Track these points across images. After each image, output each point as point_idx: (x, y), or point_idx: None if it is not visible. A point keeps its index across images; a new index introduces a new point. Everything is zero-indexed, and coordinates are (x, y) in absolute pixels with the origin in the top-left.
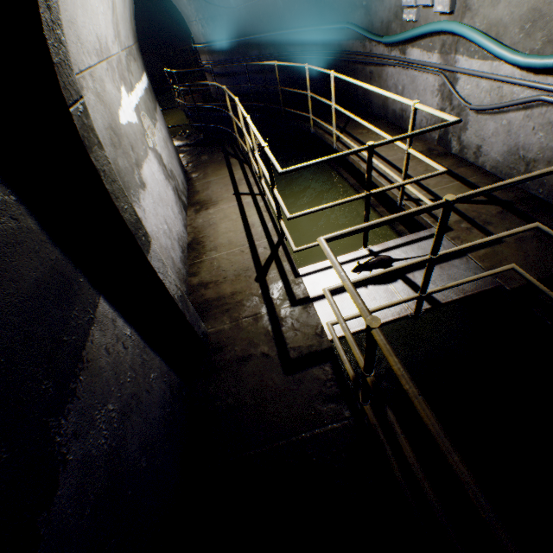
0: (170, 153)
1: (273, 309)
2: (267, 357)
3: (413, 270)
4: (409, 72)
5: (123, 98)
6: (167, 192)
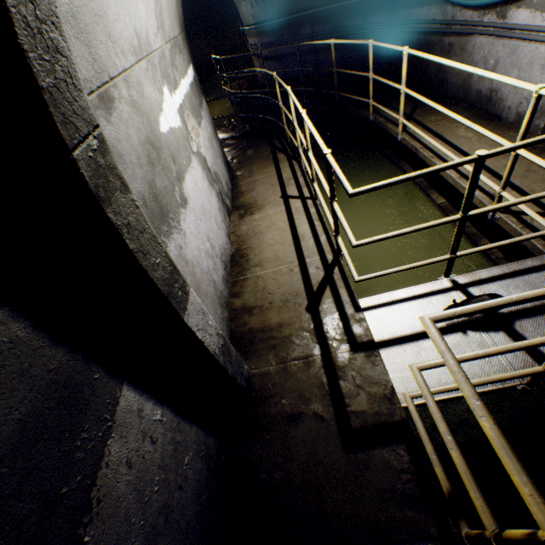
0: (215, 152)
1: (328, 353)
2: (321, 420)
3: (519, 316)
4: (508, 40)
5: (164, 100)
6: (210, 200)
